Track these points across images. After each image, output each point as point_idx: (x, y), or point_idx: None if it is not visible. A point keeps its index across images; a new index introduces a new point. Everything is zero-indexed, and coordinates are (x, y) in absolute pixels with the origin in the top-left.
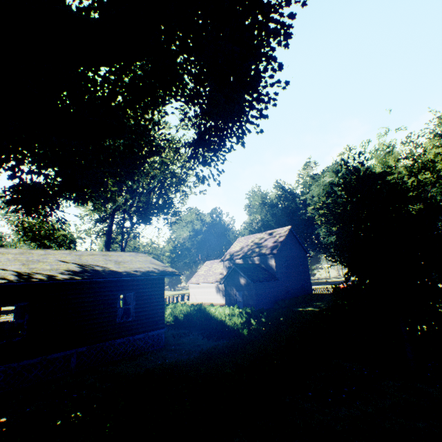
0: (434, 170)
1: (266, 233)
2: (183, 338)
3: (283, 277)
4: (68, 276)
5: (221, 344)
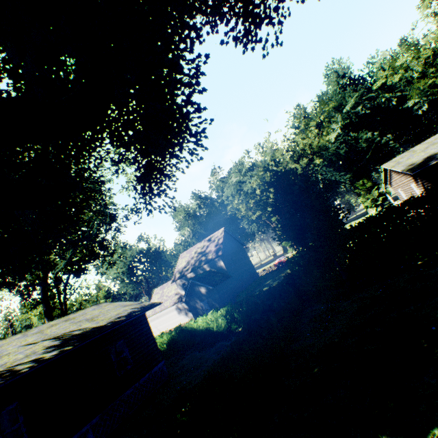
0: (306, 155)
1: (205, 241)
2: (180, 362)
3: (234, 273)
4: (55, 352)
5: (219, 346)
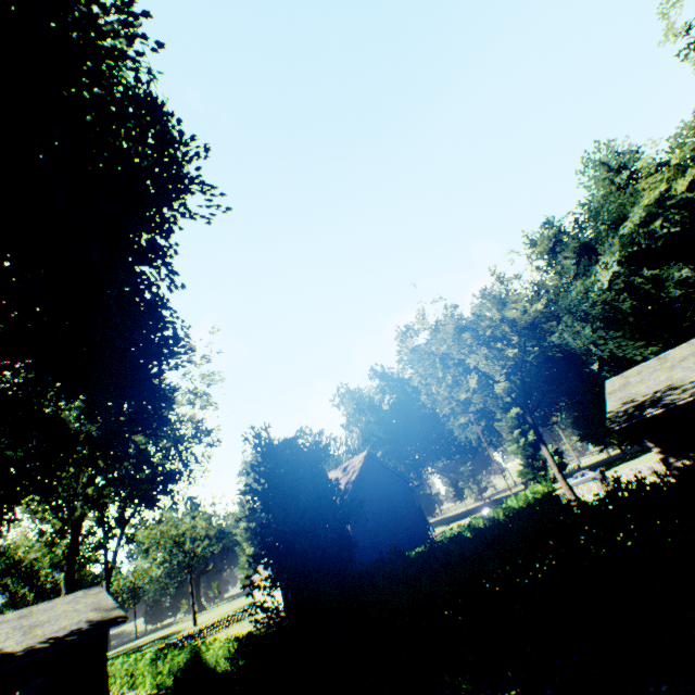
0: None
1: (340, 469)
2: None
3: (369, 538)
4: None
5: None
